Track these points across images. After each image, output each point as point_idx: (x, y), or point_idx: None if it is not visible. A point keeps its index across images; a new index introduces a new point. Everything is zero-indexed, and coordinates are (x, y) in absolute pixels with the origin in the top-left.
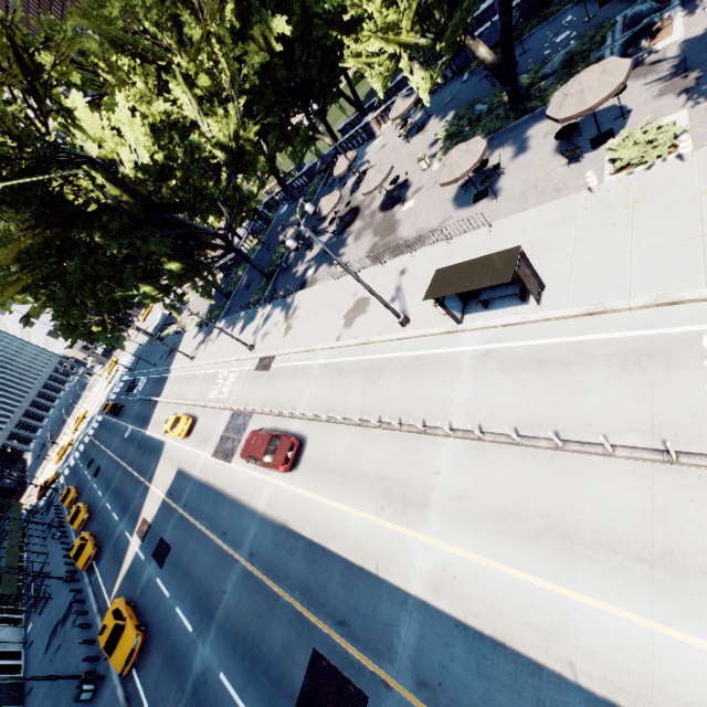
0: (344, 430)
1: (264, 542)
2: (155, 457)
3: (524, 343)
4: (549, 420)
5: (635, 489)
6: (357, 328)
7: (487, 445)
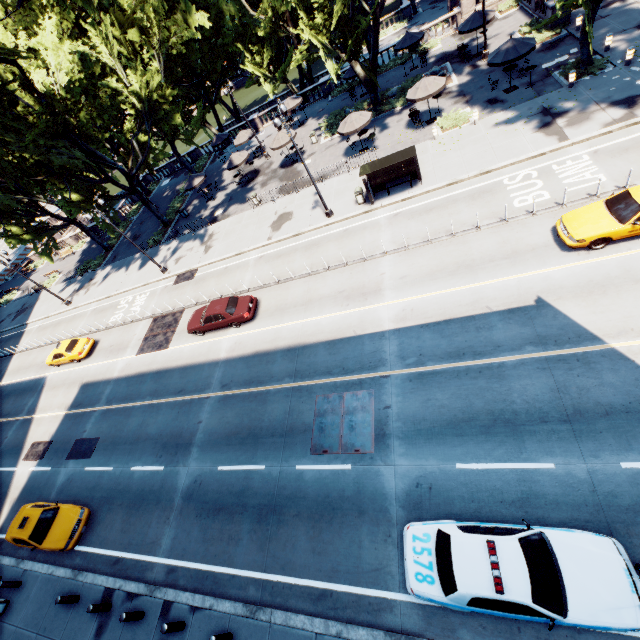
0: (296, 283)
1: (237, 372)
2: (31, 394)
3: (417, 204)
4: (443, 229)
5: (494, 238)
6: (286, 229)
7: (411, 250)
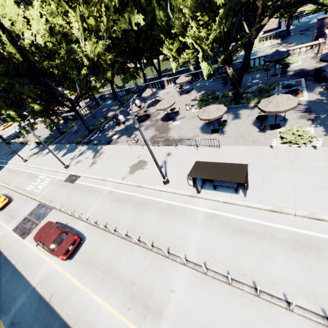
0: (113, 238)
1: (27, 315)
2: None
3: (235, 216)
4: (249, 272)
5: None
6: (136, 176)
7: (209, 279)
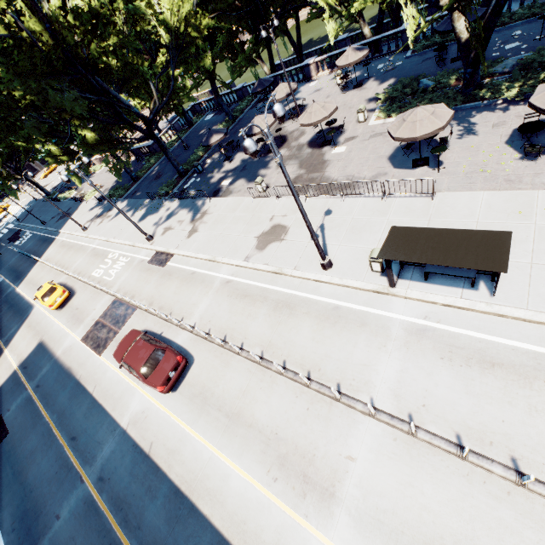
0: (239, 362)
1: (119, 469)
2: (18, 319)
3: (469, 332)
4: (504, 439)
5: None
6: (270, 254)
7: (419, 444)
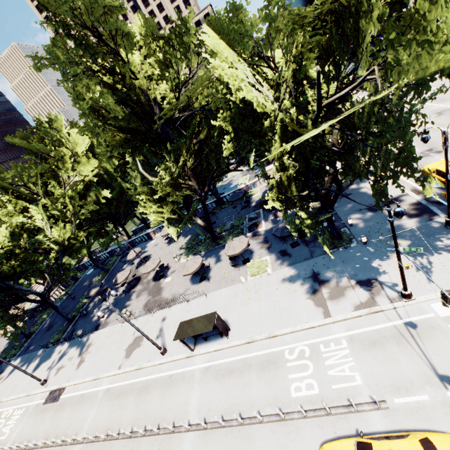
0: (118, 444)
1: None
2: None
3: (223, 360)
4: (237, 406)
5: (273, 440)
6: (134, 358)
7: (209, 431)
